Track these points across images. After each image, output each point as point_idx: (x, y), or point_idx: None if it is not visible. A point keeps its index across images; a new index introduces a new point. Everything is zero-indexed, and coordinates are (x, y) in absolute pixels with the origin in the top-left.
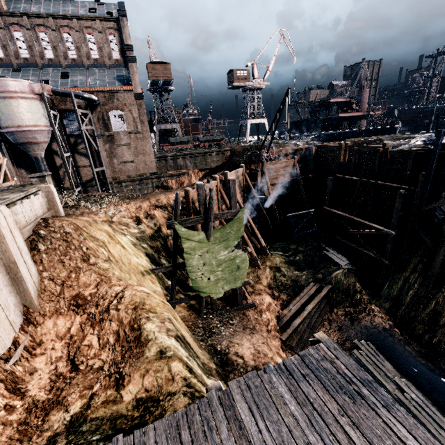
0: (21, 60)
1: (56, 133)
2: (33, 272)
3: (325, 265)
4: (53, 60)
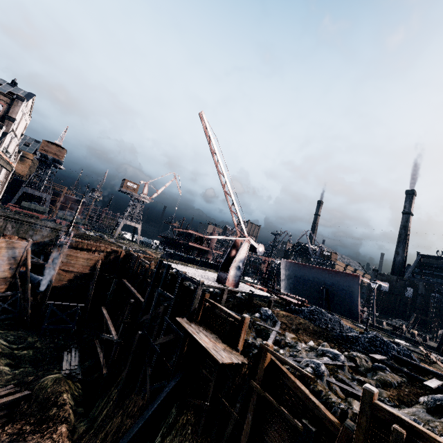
0: None
1: None
2: None
3: (51, 367)
4: None
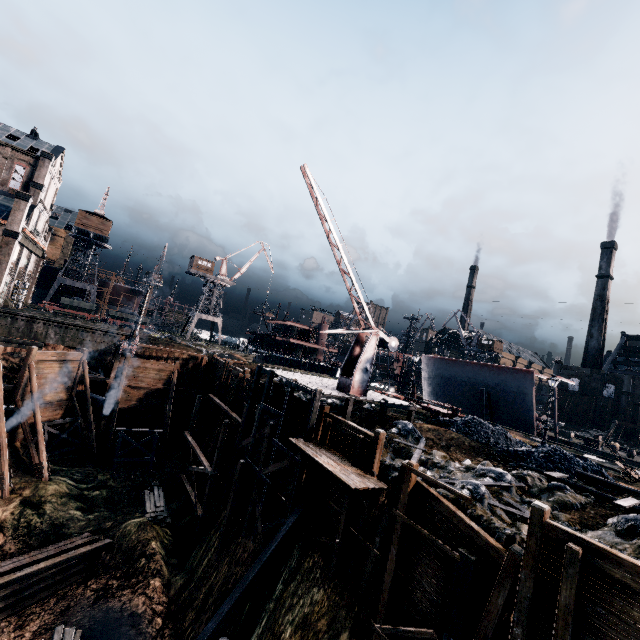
0: None
1: None
2: None
3: (132, 510)
4: None
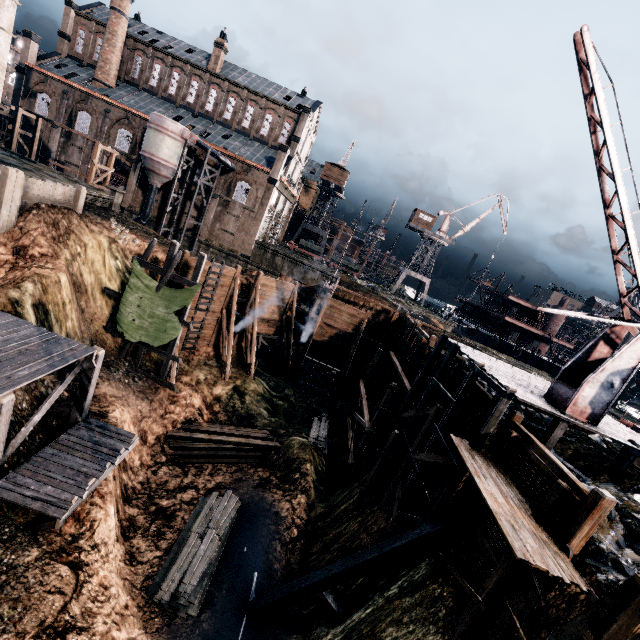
0: (203, 111)
1: (178, 174)
2: (11, 219)
3: (301, 428)
4: (227, 121)
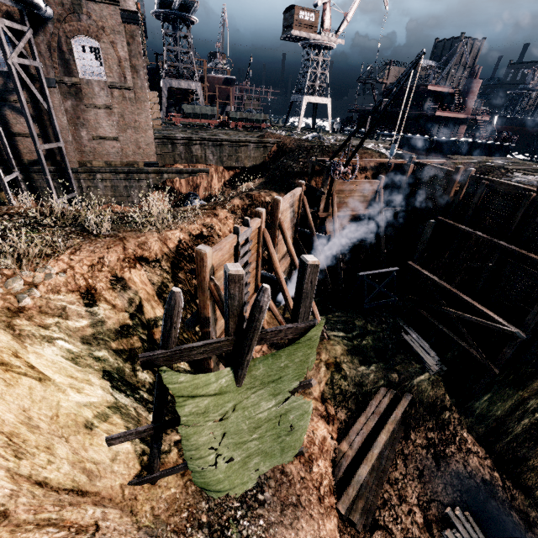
0: None
1: None
2: None
3: (403, 358)
4: None
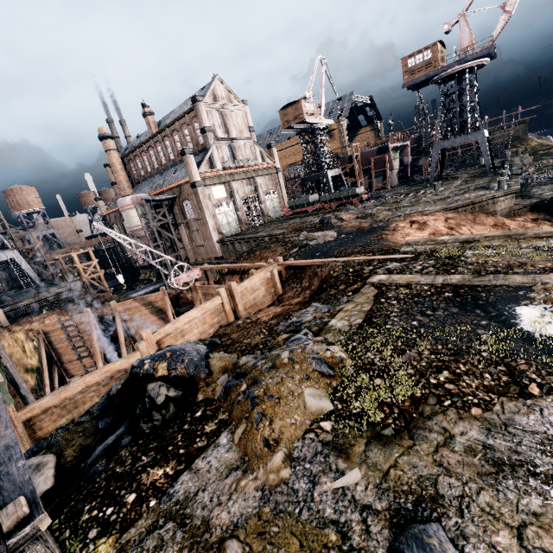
0: (163, 166)
1: (145, 230)
2: None
3: None
4: (174, 160)
